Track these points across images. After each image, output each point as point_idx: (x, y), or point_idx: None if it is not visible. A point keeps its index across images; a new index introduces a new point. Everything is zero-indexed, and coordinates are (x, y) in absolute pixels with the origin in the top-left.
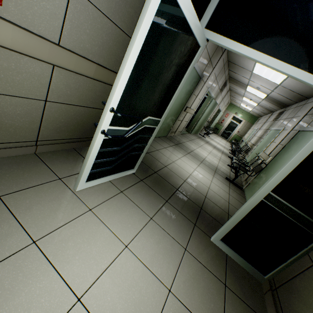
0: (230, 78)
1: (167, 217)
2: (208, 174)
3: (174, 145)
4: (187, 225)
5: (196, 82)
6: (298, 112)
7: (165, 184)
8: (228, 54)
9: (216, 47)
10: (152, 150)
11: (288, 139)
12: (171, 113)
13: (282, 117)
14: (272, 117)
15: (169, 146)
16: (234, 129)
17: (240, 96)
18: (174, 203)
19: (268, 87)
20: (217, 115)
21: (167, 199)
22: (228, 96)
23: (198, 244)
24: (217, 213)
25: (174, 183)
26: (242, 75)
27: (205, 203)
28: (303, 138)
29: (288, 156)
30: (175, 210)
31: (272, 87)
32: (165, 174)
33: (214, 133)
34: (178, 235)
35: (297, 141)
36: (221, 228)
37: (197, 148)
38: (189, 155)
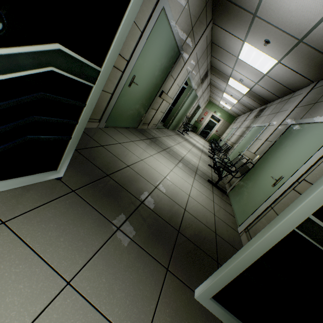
0: (212, 68)
1: (112, 267)
2: (188, 177)
3: (146, 138)
4: (153, 276)
5: (174, 57)
6: (284, 106)
7: (122, 194)
8: (212, 31)
9: (200, 12)
10: (110, 143)
11: (278, 134)
12: (141, 95)
13: (264, 114)
14: (251, 115)
15: (139, 140)
16: (213, 128)
17: (220, 91)
18: (133, 230)
19: (253, 79)
20: (197, 112)
21: (121, 224)
22: (208, 92)
23: (172, 319)
24: (201, 236)
25: (138, 191)
26: (226, 62)
27: (184, 221)
28: (300, 132)
29: (283, 154)
30: (132, 244)
31: (257, 79)
32: (124, 179)
33: (193, 131)
34: (129, 312)
35: (292, 135)
36: (214, 278)
37: (175, 145)
38: (164, 152)
